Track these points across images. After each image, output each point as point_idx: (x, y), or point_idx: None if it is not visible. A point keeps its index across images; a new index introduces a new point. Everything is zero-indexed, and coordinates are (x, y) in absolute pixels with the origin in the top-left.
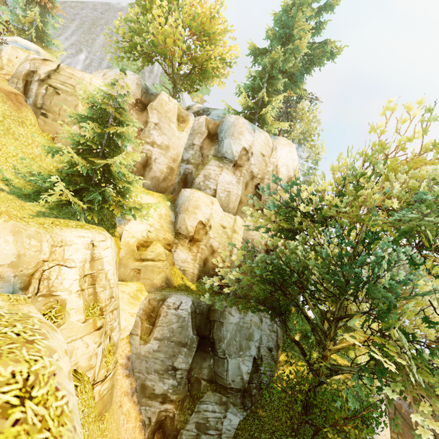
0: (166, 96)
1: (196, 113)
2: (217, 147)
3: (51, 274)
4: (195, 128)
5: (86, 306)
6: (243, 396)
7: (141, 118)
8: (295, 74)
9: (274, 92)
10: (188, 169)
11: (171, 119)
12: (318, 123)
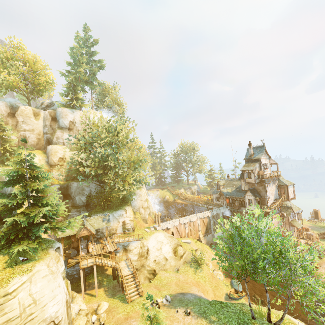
0: (23, 107)
1: (46, 106)
2: (58, 123)
3: None
4: (45, 117)
5: None
6: (87, 208)
7: (14, 120)
8: (87, 80)
9: (82, 89)
10: (48, 136)
11: (30, 116)
12: (117, 94)
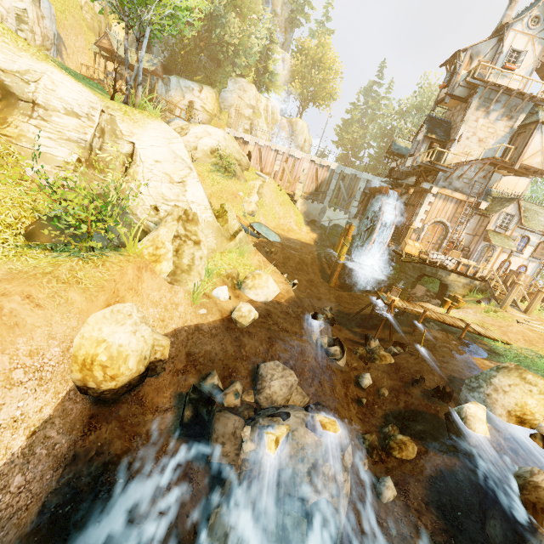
0: None
1: None
2: None
3: None
4: None
5: None
6: (165, 74)
7: None
8: None
9: None
10: None
11: None
12: None
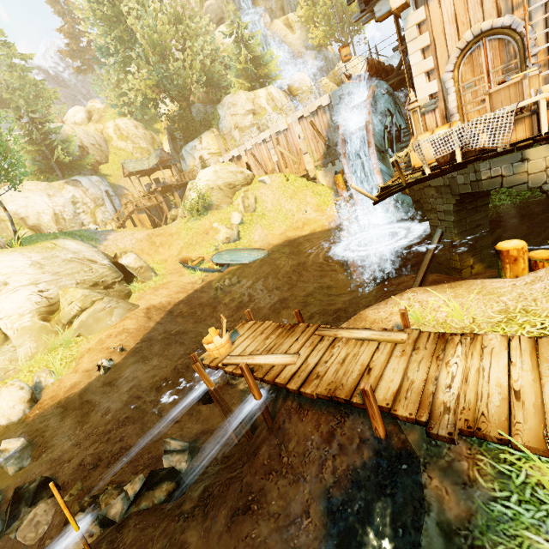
0: None
1: None
2: None
3: (107, 132)
4: None
5: (120, 137)
6: None
7: None
8: None
9: None
10: None
11: None
12: None
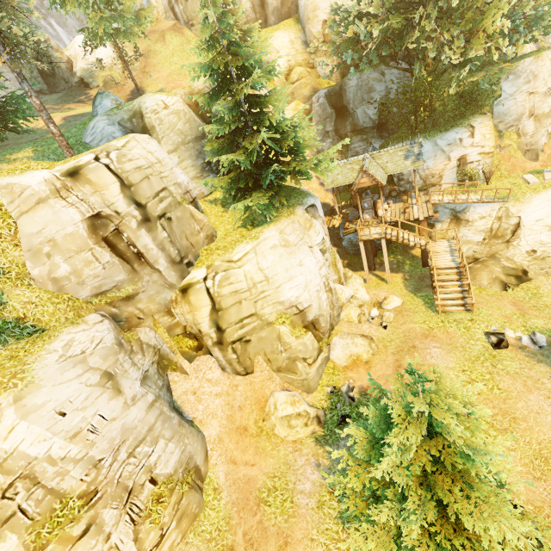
0: None
1: None
2: None
3: None
4: None
5: None
6: (380, 133)
7: None
8: None
9: None
10: None
11: None
12: None
